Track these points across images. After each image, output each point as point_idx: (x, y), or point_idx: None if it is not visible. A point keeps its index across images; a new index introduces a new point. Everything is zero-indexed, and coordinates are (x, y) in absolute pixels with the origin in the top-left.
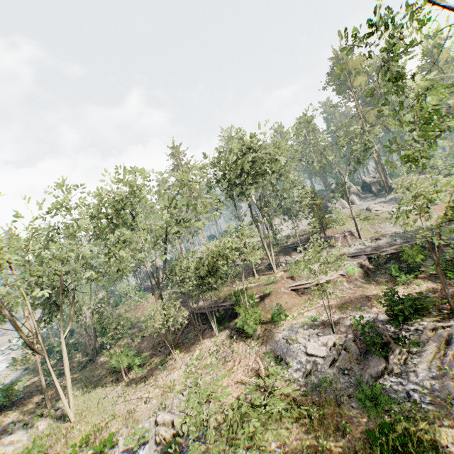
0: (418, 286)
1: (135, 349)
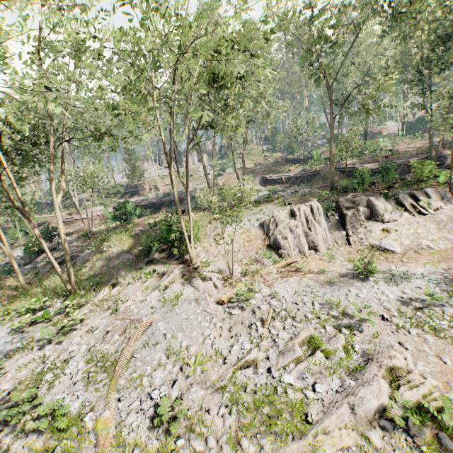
0: (108, 225)
1: None
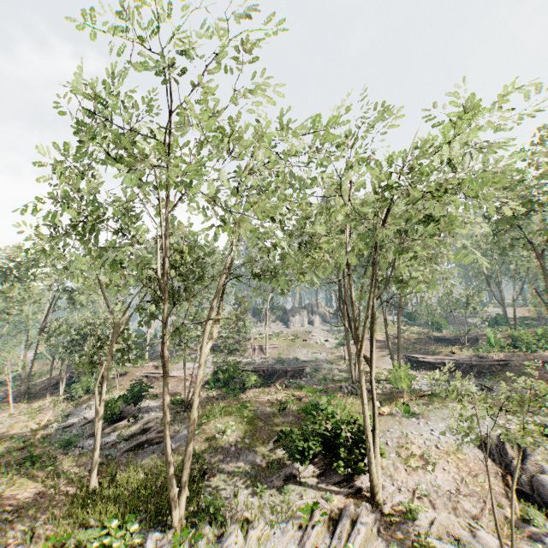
0: (207, 393)
1: (5, 395)
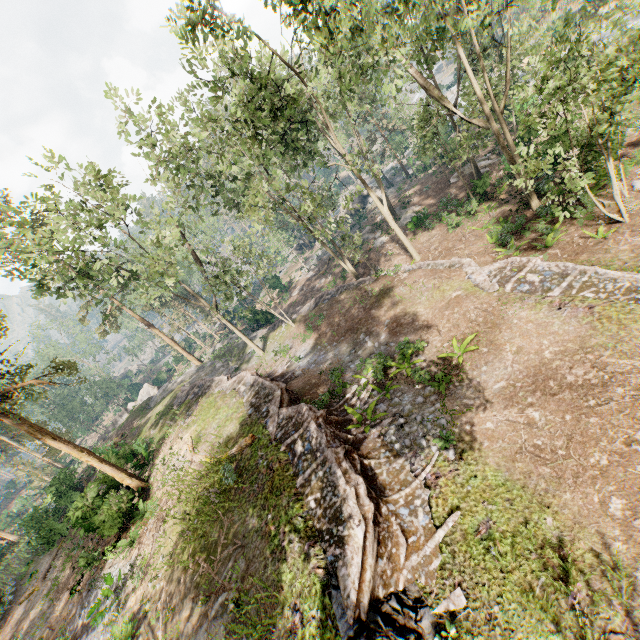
0: None
1: None
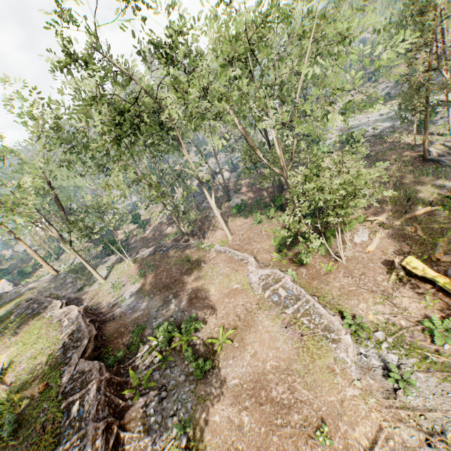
0: None
1: None
